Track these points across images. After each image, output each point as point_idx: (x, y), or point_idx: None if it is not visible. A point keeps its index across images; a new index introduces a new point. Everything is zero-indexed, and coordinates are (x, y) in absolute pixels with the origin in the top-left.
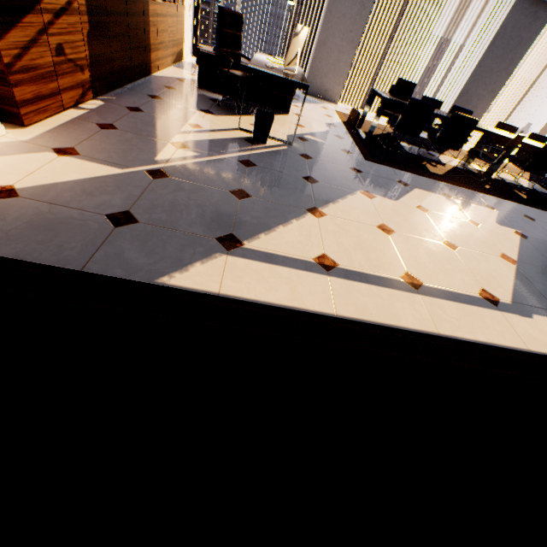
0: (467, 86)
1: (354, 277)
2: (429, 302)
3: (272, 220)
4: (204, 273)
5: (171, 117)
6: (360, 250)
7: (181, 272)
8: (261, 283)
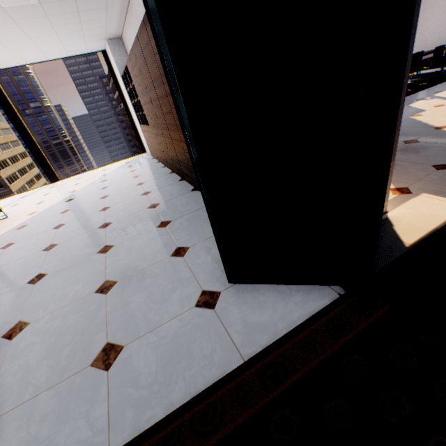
0: None
1: None
2: None
3: None
4: None
5: None
6: None
7: None
8: None
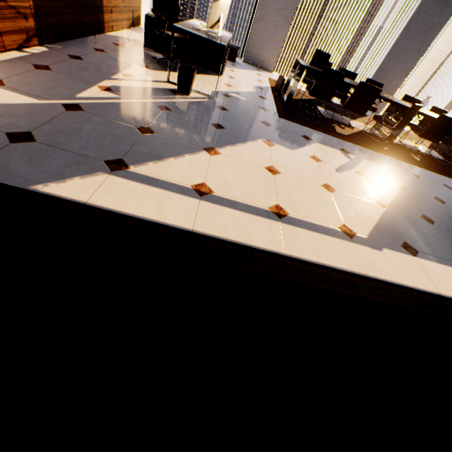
0: (383, 64)
1: (224, 203)
2: (288, 229)
3: (166, 152)
4: (80, 185)
5: (107, 67)
6: (240, 184)
7: (58, 183)
8: (131, 199)
